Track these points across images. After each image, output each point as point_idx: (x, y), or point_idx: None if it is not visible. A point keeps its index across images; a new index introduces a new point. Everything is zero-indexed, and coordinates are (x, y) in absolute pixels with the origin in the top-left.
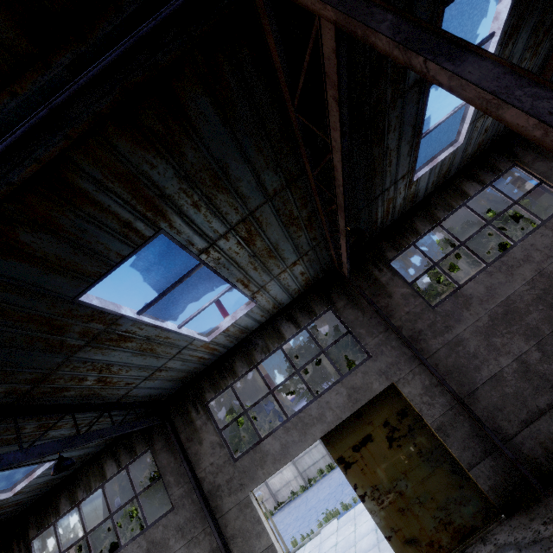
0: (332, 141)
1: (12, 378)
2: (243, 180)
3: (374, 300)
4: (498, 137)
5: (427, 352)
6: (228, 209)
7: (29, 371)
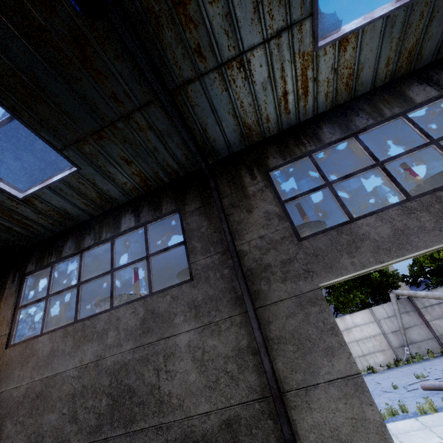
0: None
1: None
2: None
3: None
4: None
5: None
6: None
7: None
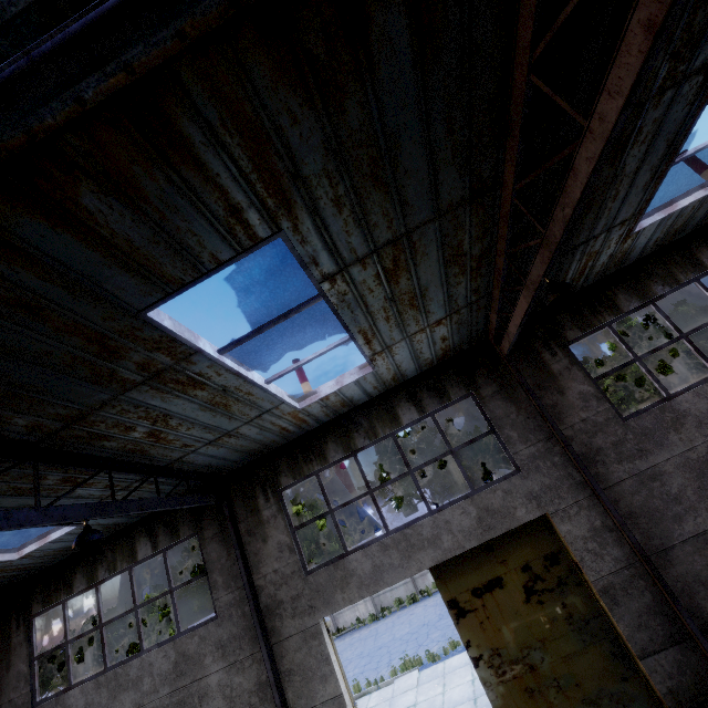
0: (592, 119)
1: (39, 409)
2: (413, 175)
3: (537, 393)
4: None
5: (604, 480)
6: (379, 219)
7: (63, 405)
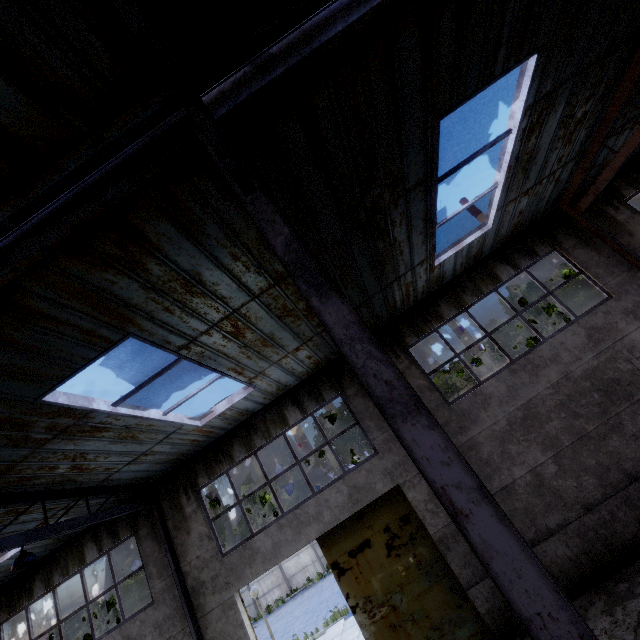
0: None
1: None
2: (221, 284)
3: None
4: (538, 217)
5: None
6: (207, 309)
7: None
